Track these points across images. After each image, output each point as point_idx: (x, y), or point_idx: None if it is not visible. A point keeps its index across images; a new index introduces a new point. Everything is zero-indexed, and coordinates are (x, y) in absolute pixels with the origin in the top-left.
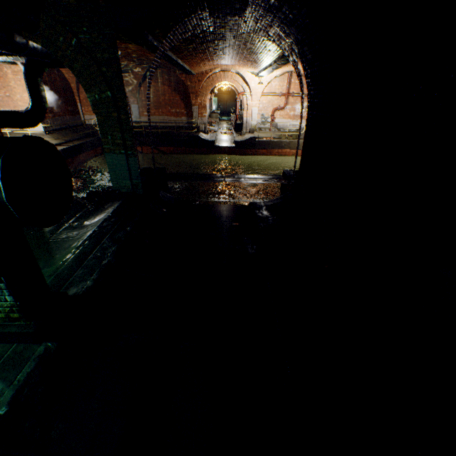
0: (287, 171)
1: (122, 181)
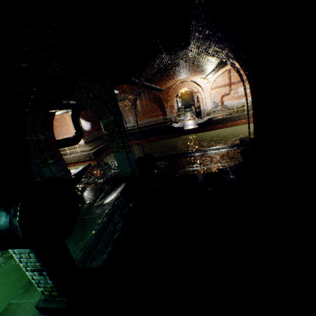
0: (243, 138)
1: (125, 169)
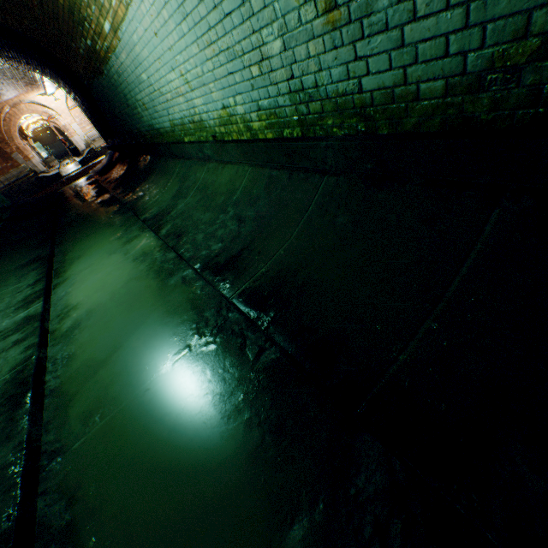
0: None
1: None
